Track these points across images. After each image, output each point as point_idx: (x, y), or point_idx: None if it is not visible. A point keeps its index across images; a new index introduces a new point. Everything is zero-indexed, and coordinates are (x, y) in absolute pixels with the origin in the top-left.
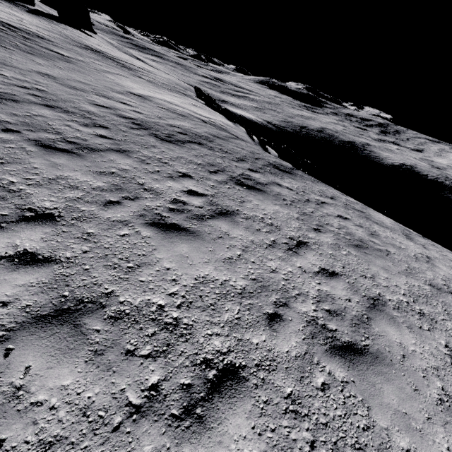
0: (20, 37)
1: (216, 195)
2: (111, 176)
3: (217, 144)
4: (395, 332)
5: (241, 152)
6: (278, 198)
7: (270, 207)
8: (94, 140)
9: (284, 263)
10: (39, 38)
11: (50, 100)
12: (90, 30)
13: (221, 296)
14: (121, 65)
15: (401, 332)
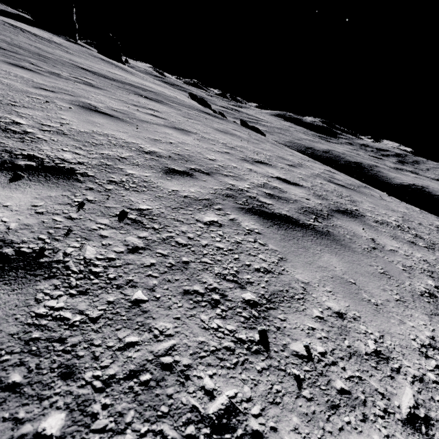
0: (37, 38)
1: (103, 86)
2: (11, 56)
3: (156, 93)
4: (174, 132)
5: (176, 101)
6: (173, 108)
7: (153, 103)
8: (25, 54)
9: (112, 101)
10: (56, 43)
11: (17, 46)
12: (120, 62)
13: (12, 75)
14: (122, 69)
15: (182, 135)
